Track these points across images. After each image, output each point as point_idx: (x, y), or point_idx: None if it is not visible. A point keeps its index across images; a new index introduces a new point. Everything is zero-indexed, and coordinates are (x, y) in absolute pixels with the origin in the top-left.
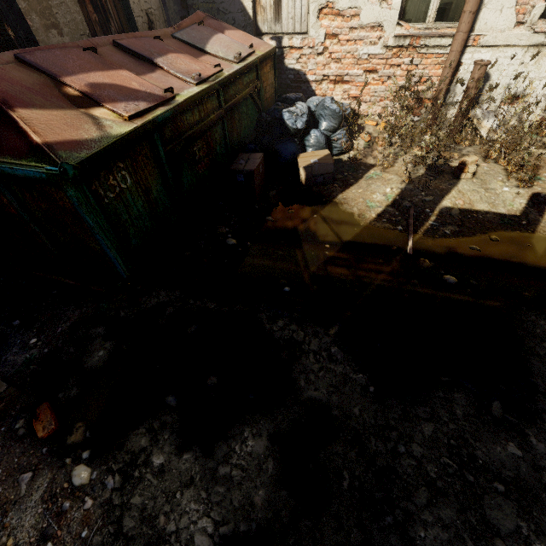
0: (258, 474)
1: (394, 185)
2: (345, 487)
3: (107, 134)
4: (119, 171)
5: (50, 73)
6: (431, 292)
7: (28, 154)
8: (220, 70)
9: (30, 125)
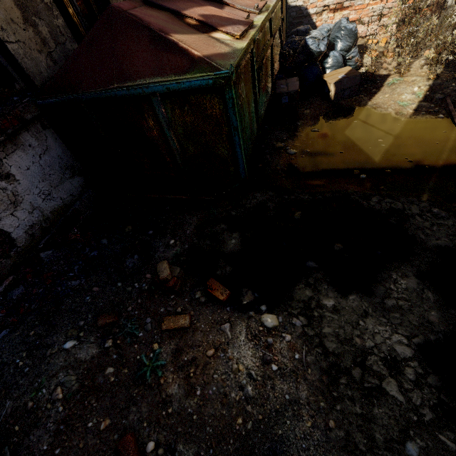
0: (421, 302)
1: (421, 84)
2: None
3: (235, 48)
4: (241, 82)
5: (173, 9)
6: None
7: (191, 68)
8: (266, 2)
9: (186, 45)
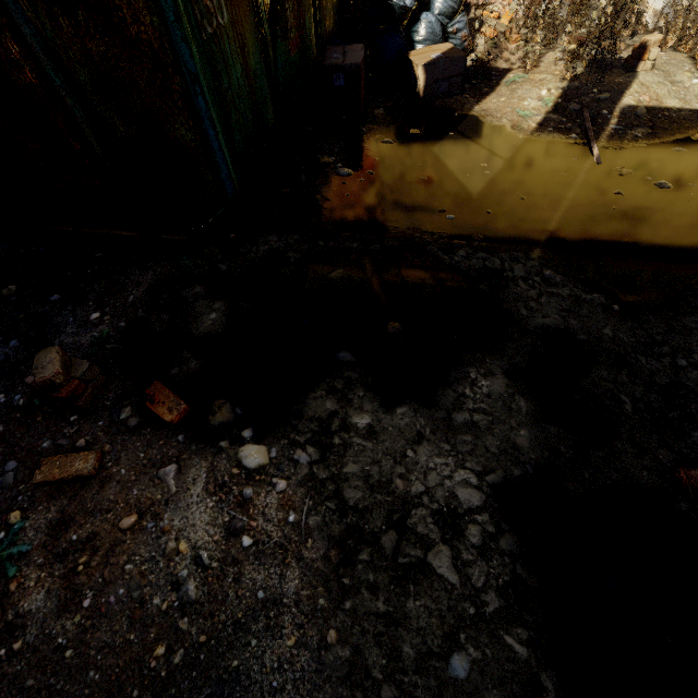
0: (508, 416)
1: (552, 85)
2: (629, 411)
3: None
4: None
5: None
6: (643, 201)
7: None
8: None
9: None
